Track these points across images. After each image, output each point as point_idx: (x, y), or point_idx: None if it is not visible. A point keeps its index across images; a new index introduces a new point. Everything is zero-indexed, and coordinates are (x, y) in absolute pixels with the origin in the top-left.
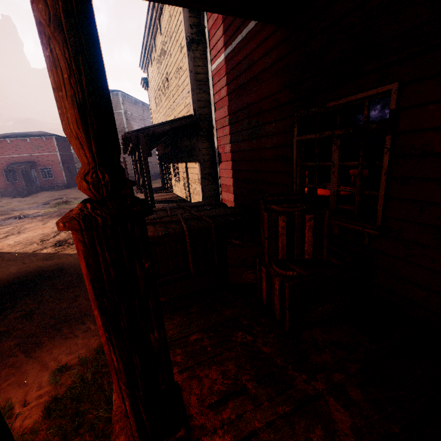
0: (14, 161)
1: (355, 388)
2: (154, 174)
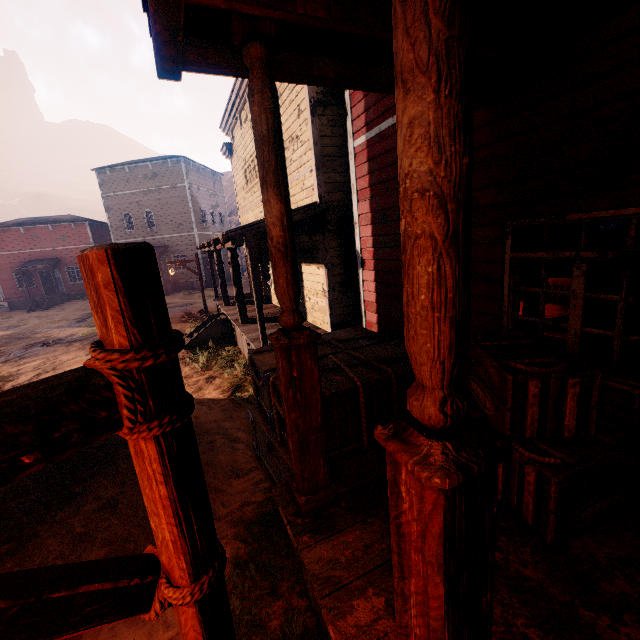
0: (30, 258)
1: None
2: (229, 272)
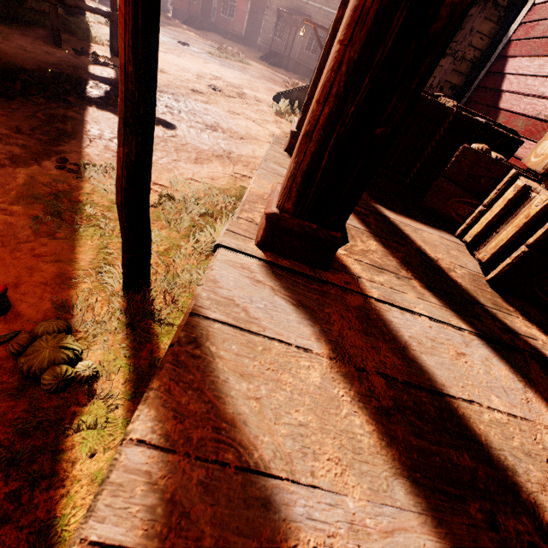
0: None
1: None
2: None
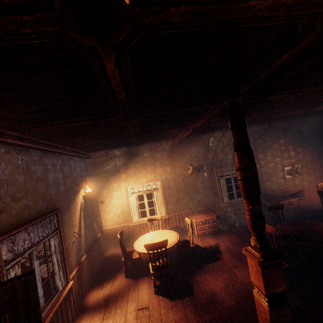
0: None
1: None
2: None
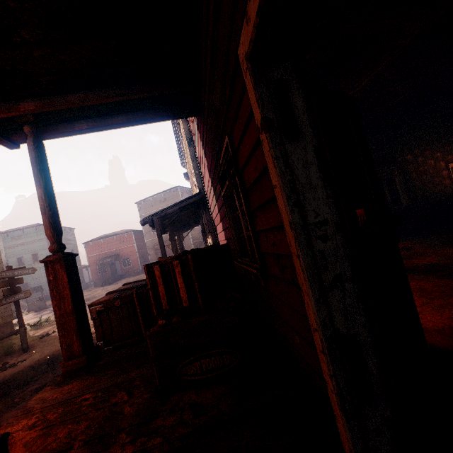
0: (105, 256)
1: None
2: None
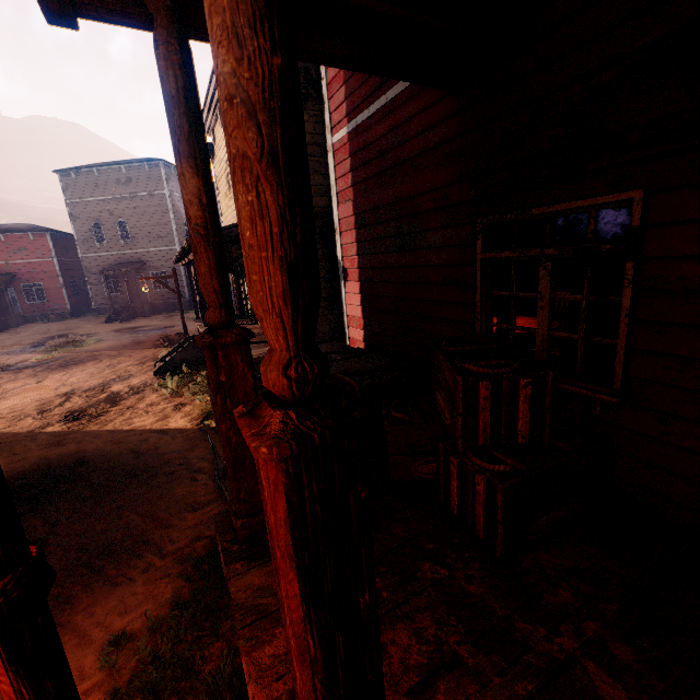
0: None
1: (621, 643)
2: None
